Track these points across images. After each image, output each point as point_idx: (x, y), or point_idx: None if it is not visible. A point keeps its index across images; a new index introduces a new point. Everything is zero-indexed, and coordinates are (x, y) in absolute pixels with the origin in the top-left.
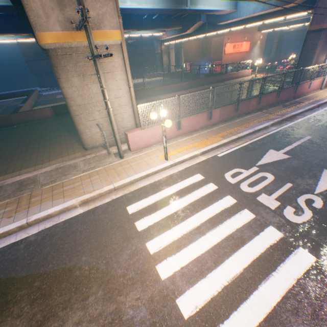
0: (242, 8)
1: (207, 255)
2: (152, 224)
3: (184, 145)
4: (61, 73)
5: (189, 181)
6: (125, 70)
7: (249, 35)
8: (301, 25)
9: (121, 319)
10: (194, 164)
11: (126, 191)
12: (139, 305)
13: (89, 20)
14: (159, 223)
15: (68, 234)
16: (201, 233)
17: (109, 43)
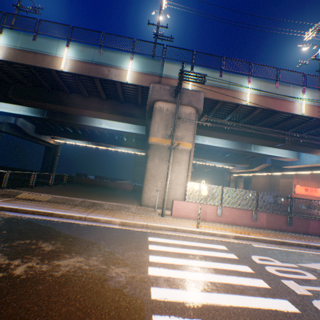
0: (304, 158)
1: (198, 282)
2: (161, 250)
3: (220, 227)
4: (151, 155)
5: (211, 245)
6: (188, 164)
7: None
8: None
9: (105, 273)
10: (223, 240)
11: (154, 231)
12: (122, 274)
13: (176, 136)
14: (167, 251)
15: (102, 231)
16: (200, 270)
17: (183, 148)
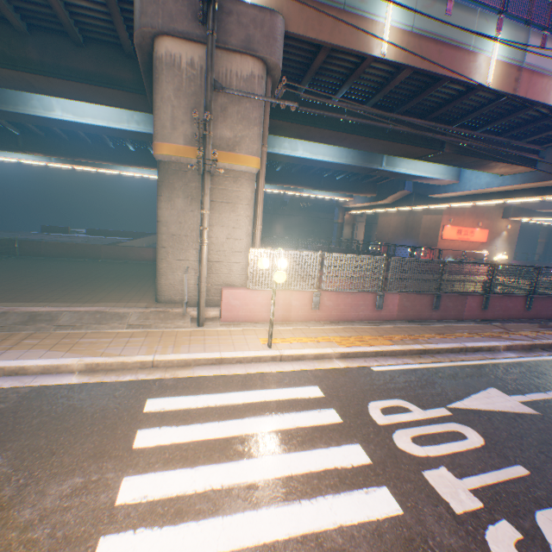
0: (468, 179)
1: None
2: (166, 444)
3: (315, 335)
4: (165, 190)
5: (291, 393)
6: (254, 206)
7: (485, 220)
8: None
9: None
10: (317, 369)
11: (169, 374)
12: None
13: (223, 140)
14: (180, 447)
15: (20, 408)
16: (249, 502)
17: (240, 169)
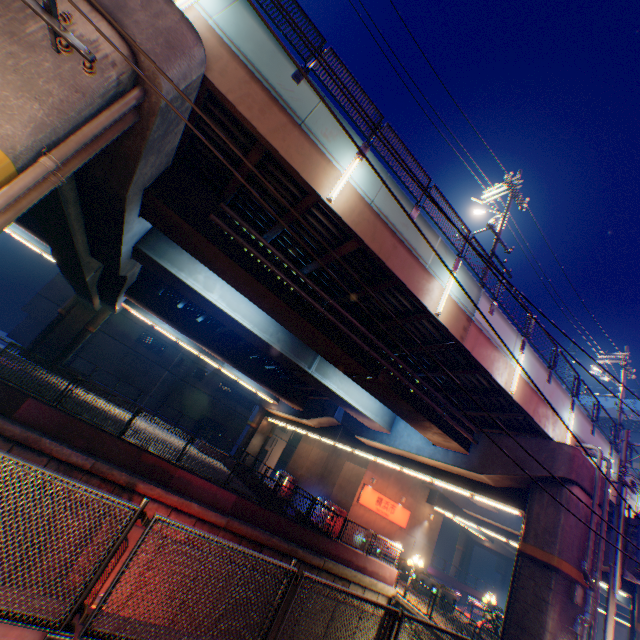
0: (400, 433)
1: None
2: None
3: None
4: None
5: None
6: None
7: (411, 496)
8: (503, 538)
9: None
10: None
11: None
12: None
13: None
14: None
15: None
16: None
17: None
